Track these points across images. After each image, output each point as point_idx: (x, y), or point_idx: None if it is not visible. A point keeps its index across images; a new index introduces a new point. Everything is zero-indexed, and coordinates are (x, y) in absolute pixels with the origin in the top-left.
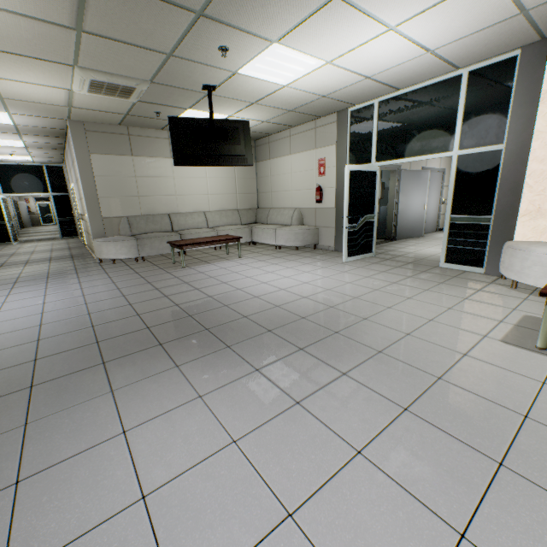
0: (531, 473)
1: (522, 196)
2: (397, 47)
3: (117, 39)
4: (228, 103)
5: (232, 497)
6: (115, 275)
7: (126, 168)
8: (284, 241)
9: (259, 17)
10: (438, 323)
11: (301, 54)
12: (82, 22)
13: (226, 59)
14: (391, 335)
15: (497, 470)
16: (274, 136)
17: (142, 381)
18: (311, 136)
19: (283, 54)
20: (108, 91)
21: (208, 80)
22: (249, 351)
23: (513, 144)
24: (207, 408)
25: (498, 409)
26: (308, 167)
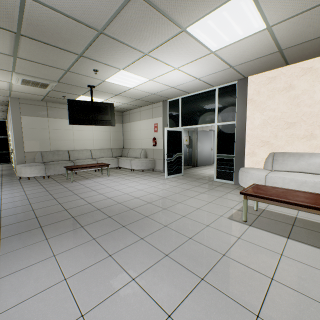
0: (214, 282)
1: (245, 145)
2: (182, 76)
3: (37, 62)
4: (103, 94)
5: (52, 309)
6: (27, 186)
7: (43, 124)
8: (135, 166)
9: (111, 59)
10: (201, 210)
11: (136, 75)
12: (17, 53)
13: (98, 74)
14: (174, 217)
15: (199, 282)
16: (132, 110)
17: (21, 249)
18: (150, 112)
19: (127, 74)
20: (33, 84)
21: (90, 83)
22: (94, 228)
23: (239, 121)
24: (56, 262)
25: (212, 252)
26: (149, 127)
